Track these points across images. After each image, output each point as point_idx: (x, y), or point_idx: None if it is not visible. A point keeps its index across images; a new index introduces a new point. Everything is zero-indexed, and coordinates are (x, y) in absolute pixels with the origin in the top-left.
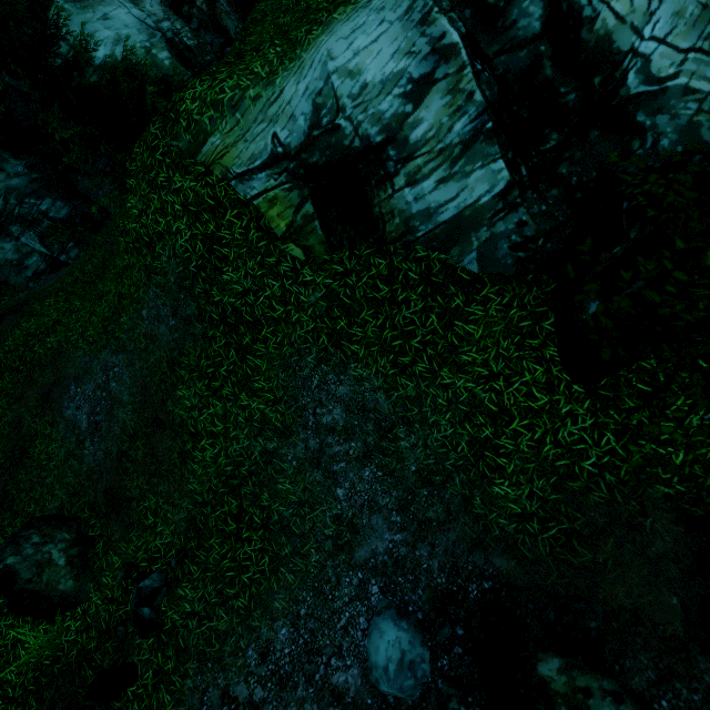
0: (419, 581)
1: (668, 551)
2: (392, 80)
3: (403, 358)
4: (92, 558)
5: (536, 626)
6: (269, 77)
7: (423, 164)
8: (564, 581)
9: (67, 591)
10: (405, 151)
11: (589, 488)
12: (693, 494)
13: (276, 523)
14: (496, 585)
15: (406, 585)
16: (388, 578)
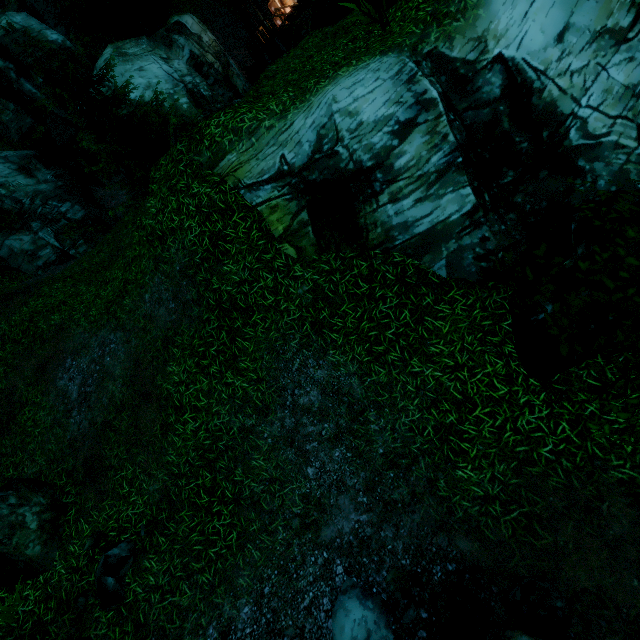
0: (384, 562)
1: (626, 534)
2: (383, 121)
3: (377, 347)
4: (62, 525)
5: (500, 609)
6: (282, 113)
7: (404, 186)
8: (526, 563)
9: (33, 557)
10: (390, 175)
11: (547, 474)
12: None
13: (247, 498)
14: (460, 567)
15: (371, 565)
16: (353, 558)
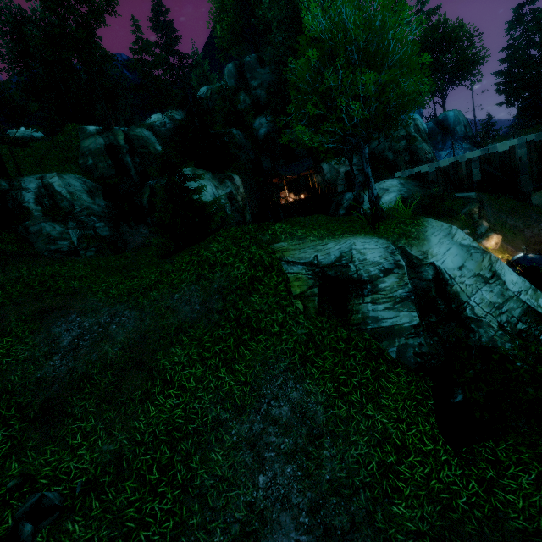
0: None
1: None
2: (376, 263)
3: (344, 388)
4: None
5: None
6: (320, 237)
7: (381, 298)
8: None
9: None
10: (375, 289)
11: (464, 521)
12: (534, 528)
13: (196, 487)
14: None
15: None
16: None
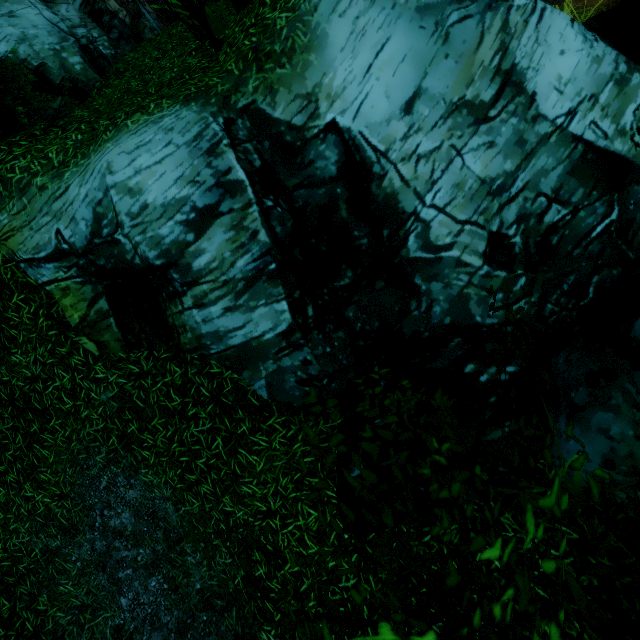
0: None
1: None
2: (174, 205)
3: (189, 475)
4: None
5: None
6: (59, 167)
7: (209, 290)
8: None
9: None
10: (189, 276)
11: None
12: None
13: (49, 633)
14: None
15: None
16: None
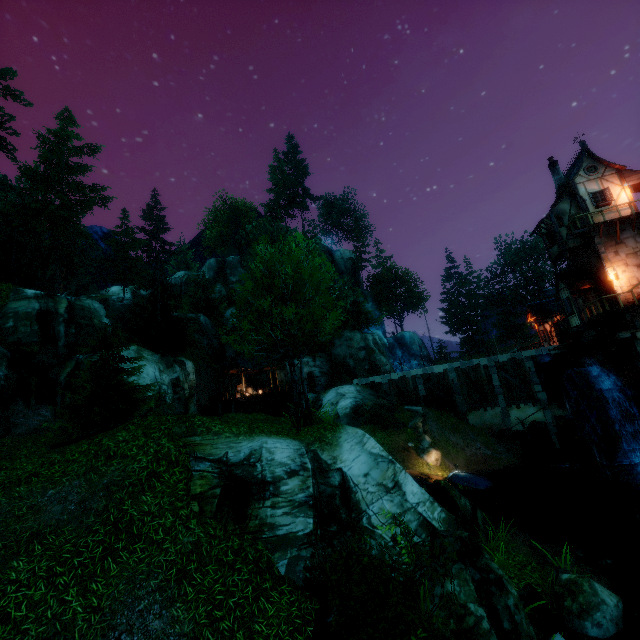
0: None
1: None
2: (284, 464)
3: (217, 611)
4: None
5: None
6: (237, 434)
7: (281, 501)
8: None
9: None
10: (277, 491)
11: None
12: None
13: None
14: None
15: None
16: None
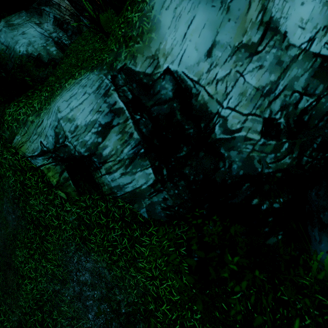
0: None
1: None
2: (90, 124)
3: (113, 257)
4: None
5: None
6: (39, 110)
7: (112, 165)
8: None
9: None
10: (102, 159)
11: None
12: None
13: None
14: None
15: None
16: None
